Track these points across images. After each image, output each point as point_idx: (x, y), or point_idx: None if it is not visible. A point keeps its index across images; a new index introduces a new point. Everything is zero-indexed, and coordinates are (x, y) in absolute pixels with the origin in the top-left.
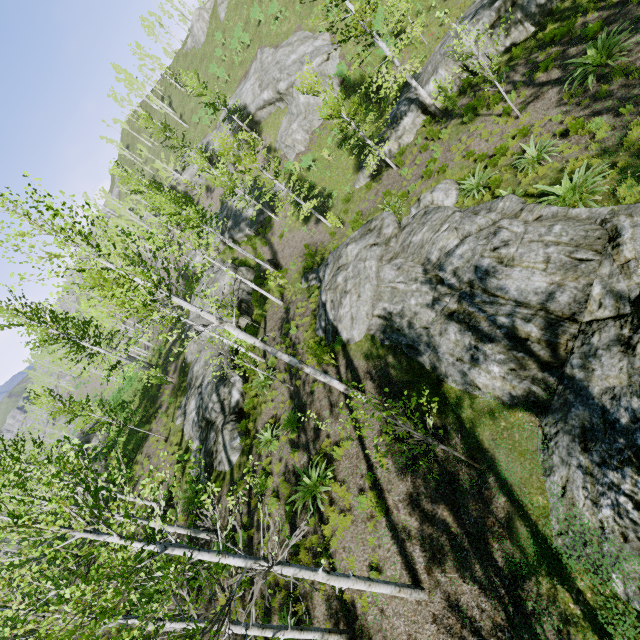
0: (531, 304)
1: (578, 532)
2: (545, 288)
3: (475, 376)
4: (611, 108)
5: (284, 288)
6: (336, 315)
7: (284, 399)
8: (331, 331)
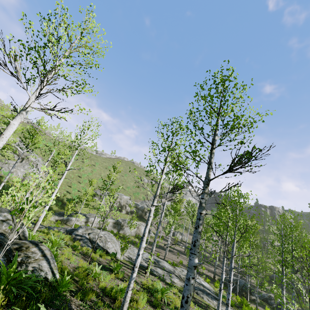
0: (172, 270)
1: (216, 305)
2: (172, 268)
3: (173, 280)
4: None
5: None
6: (105, 245)
7: (83, 262)
8: (102, 249)
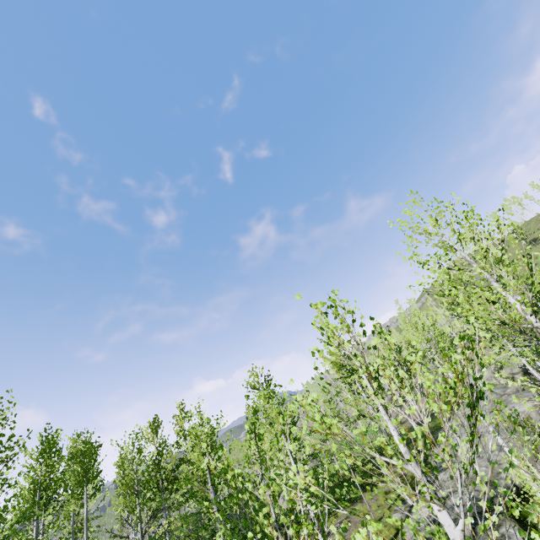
0: None
1: None
2: None
3: None
4: None
5: None
6: None
7: None
8: None
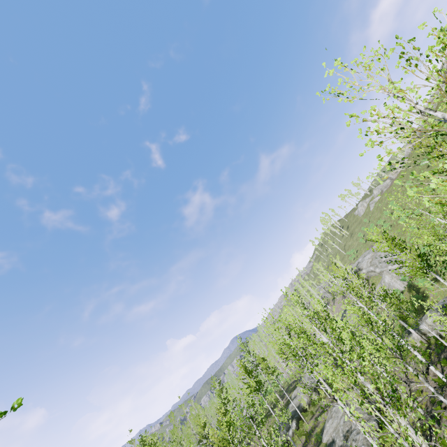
0: None
1: None
2: None
3: None
4: (427, 411)
5: (338, 389)
6: (326, 424)
7: None
8: (322, 430)
